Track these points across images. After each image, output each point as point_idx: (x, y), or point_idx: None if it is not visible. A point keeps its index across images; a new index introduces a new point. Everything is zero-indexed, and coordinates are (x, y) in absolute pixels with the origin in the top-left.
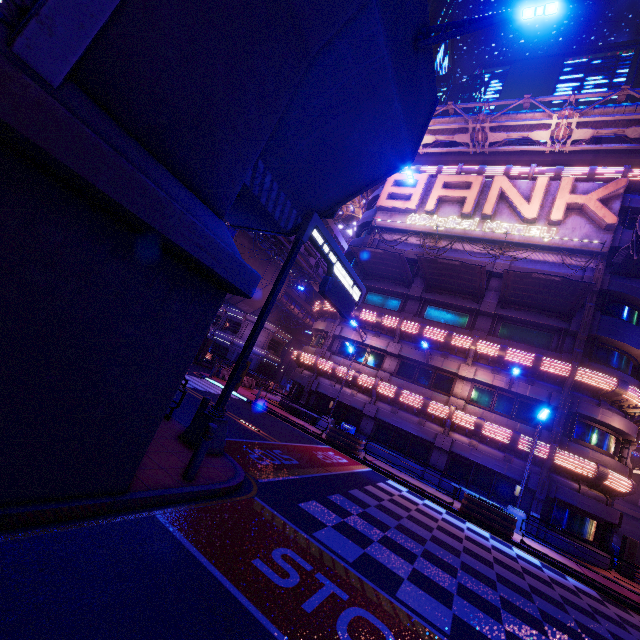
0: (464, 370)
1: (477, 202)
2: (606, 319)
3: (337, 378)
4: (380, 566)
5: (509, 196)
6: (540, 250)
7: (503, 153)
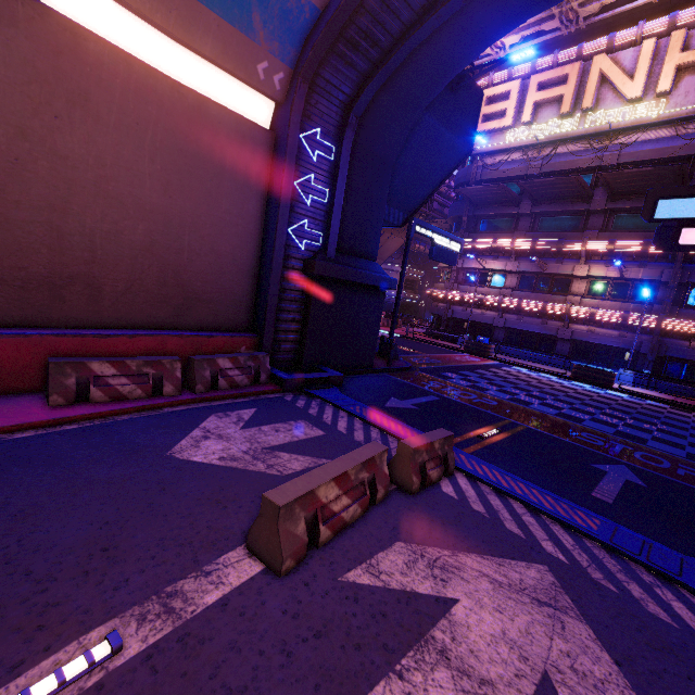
0: (578, 270)
1: (577, 94)
2: None
3: (467, 303)
4: (480, 387)
5: (610, 78)
6: (651, 128)
7: (614, 4)
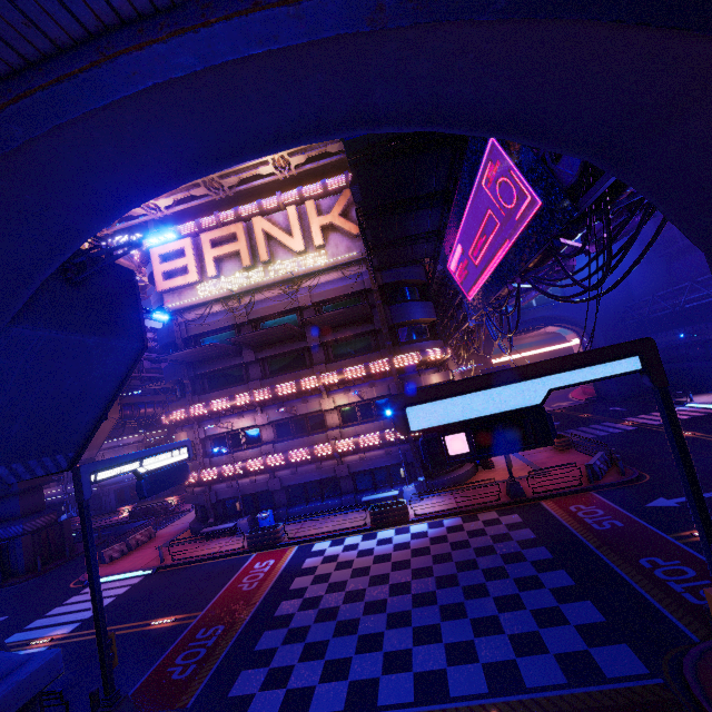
0: (325, 404)
1: (251, 249)
2: (393, 308)
3: (230, 477)
4: (299, 693)
5: (274, 236)
6: (324, 272)
7: (249, 177)
